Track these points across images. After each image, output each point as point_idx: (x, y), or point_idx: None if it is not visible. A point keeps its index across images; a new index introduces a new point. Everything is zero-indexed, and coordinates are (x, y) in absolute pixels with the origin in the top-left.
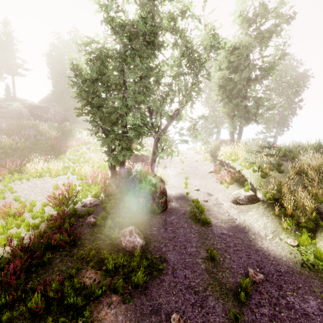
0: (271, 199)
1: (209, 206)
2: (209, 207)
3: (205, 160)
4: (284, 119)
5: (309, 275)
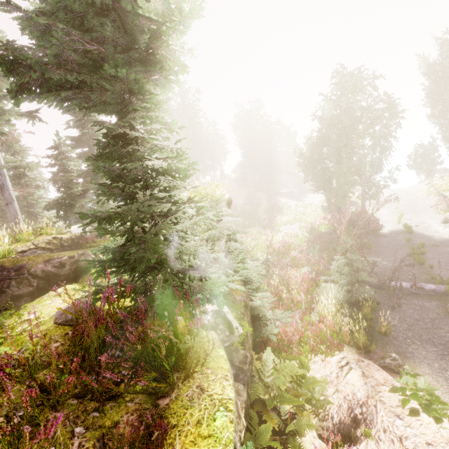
0: None
1: (419, 228)
2: (418, 228)
3: (428, 195)
4: None
5: None
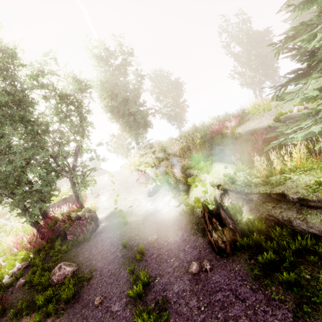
0: (164, 182)
1: (133, 209)
2: (132, 210)
3: (132, 172)
4: (178, 113)
5: (181, 219)
